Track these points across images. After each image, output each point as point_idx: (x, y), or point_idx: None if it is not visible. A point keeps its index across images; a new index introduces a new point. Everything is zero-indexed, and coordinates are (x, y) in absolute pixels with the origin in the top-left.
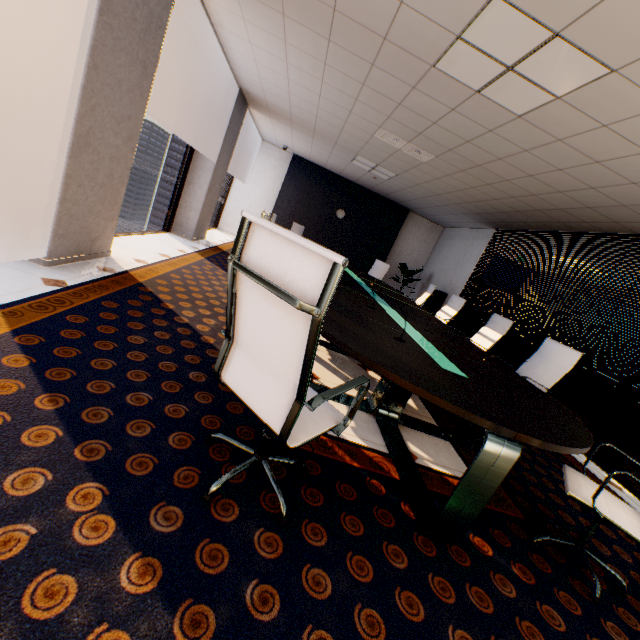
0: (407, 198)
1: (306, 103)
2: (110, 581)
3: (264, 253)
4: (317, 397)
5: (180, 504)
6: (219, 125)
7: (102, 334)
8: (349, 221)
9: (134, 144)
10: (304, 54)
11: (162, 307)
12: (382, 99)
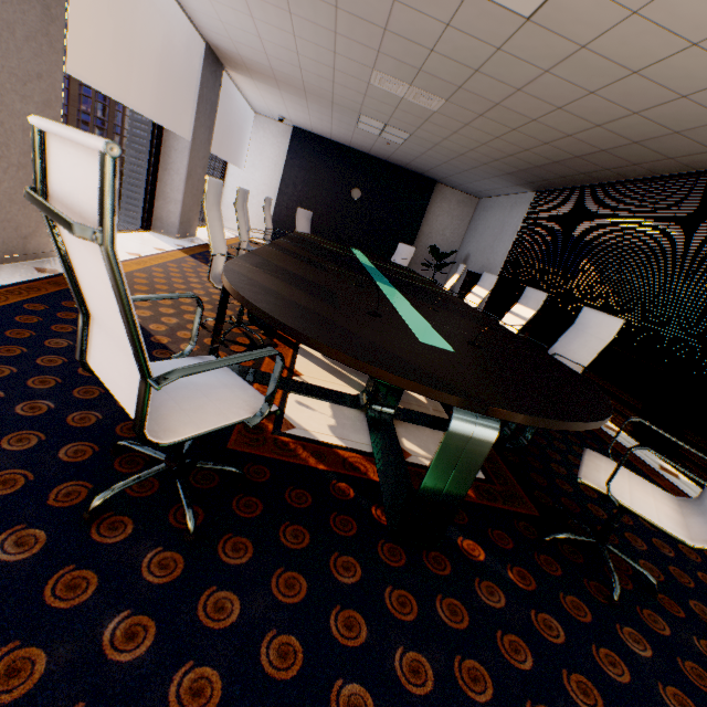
0: (430, 165)
1: (283, 50)
2: None
3: (61, 173)
4: (171, 372)
5: (47, 526)
6: (188, 93)
7: (10, 339)
8: (367, 202)
9: (57, 113)
10: None
11: None
12: (364, 26)
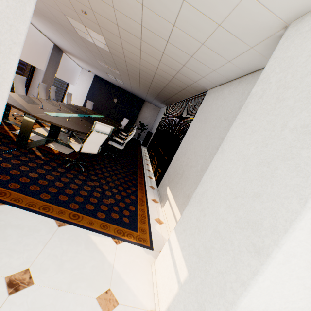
0: (137, 94)
1: (73, 50)
2: None
3: None
4: None
5: None
6: (46, 57)
7: None
8: (119, 103)
9: None
10: (54, 30)
11: None
12: (84, 47)
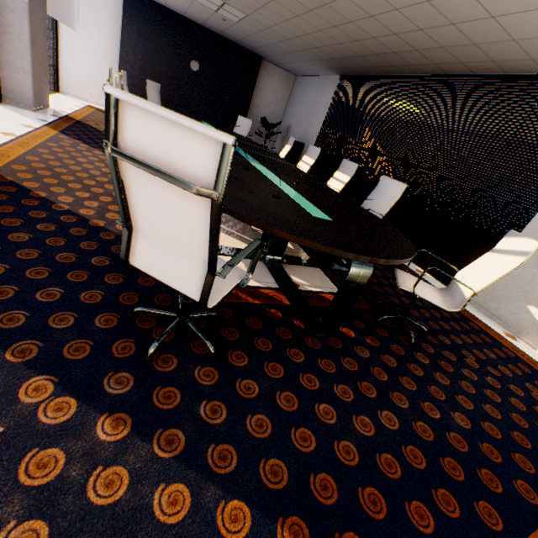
0: (259, 44)
1: None
2: (91, 440)
3: (144, 136)
4: (225, 266)
5: (127, 370)
6: None
7: None
8: (205, 74)
9: None
10: None
11: (33, 197)
12: None
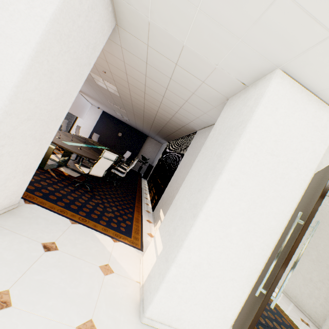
0: (141, 129)
1: (88, 91)
2: None
3: None
4: None
5: None
6: None
7: None
8: (123, 137)
9: None
10: None
11: None
12: (98, 91)
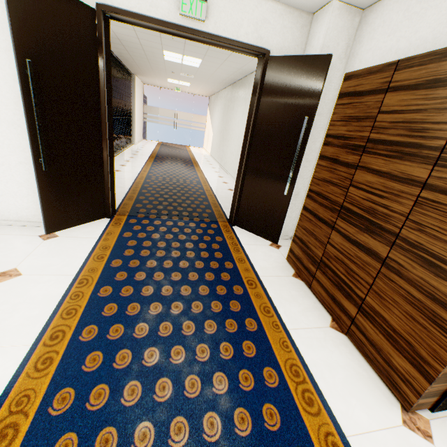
0: None
1: None
2: None
3: None
4: None
5: None
6: None
7: None
8: None
9: None
10: None
11: None
12: None
